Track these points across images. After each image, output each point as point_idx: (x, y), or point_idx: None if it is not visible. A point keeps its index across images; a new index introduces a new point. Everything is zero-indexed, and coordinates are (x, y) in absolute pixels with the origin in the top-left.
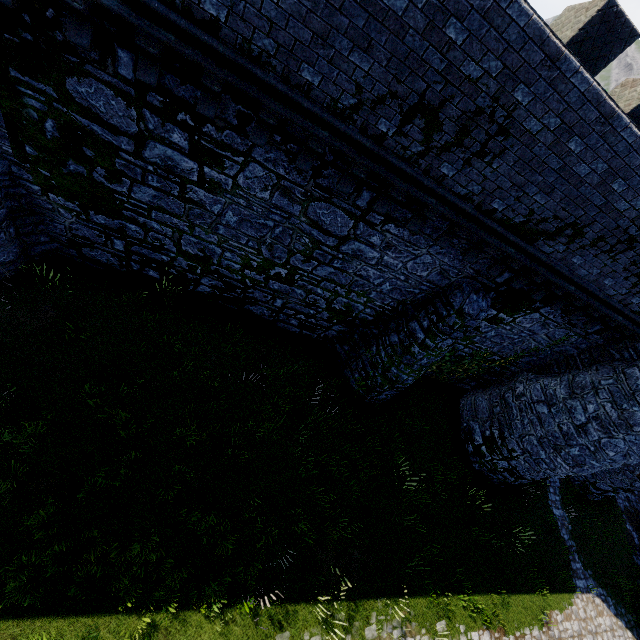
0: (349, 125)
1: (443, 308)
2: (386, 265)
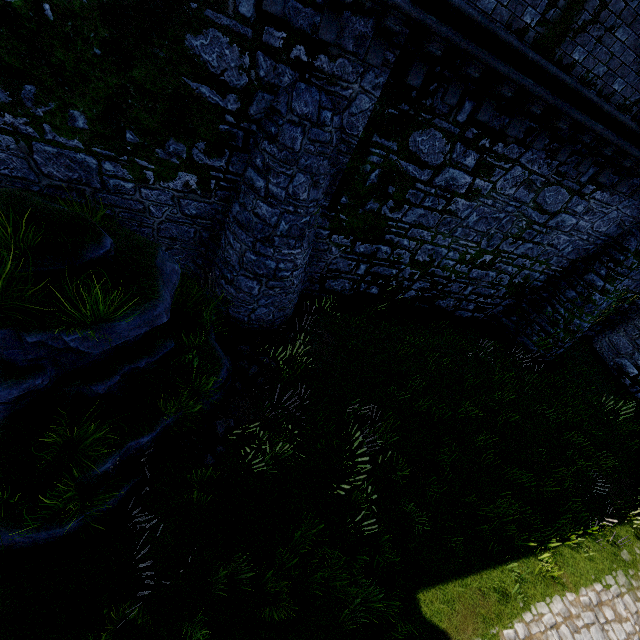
0: (626, 115)
1: (619, 254)
2: (577, 229)
